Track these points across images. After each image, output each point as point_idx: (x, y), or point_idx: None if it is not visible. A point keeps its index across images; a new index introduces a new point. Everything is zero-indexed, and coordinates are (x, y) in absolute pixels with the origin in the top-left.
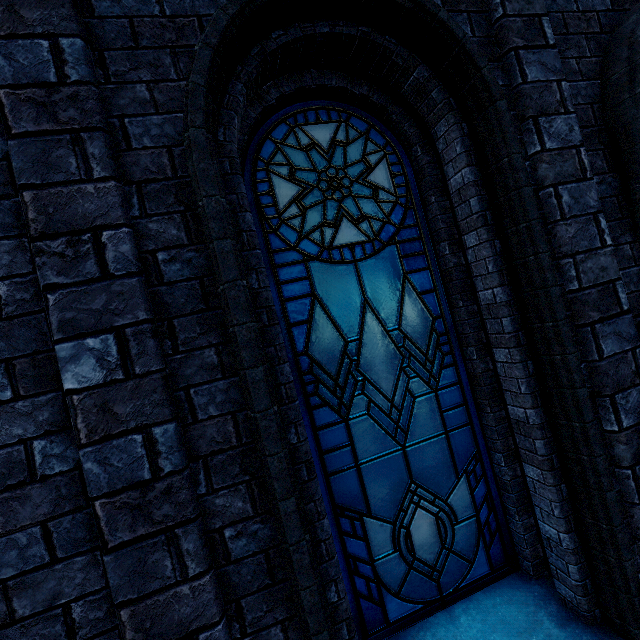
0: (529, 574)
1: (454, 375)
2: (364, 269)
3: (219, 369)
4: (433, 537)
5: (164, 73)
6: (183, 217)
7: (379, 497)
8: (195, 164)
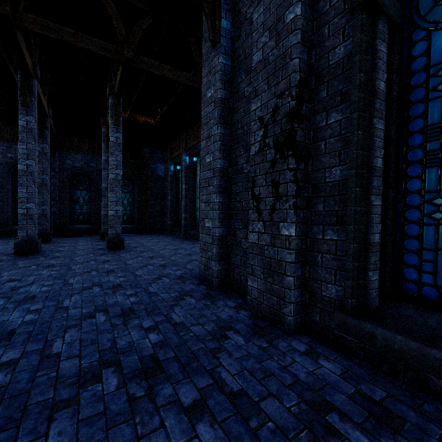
0: None
1: None
2: None
3: (3, 193)
4: None
5: (5, 167)
6: (3, 180)
7: None
8: (5, 177)
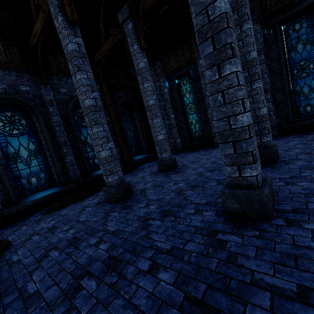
0: (56, 186)
1: (41, 156)
2: (20, 138)
3: None
4: (36, 182)
5: None
6: None
7: (24, 175)
8: None
